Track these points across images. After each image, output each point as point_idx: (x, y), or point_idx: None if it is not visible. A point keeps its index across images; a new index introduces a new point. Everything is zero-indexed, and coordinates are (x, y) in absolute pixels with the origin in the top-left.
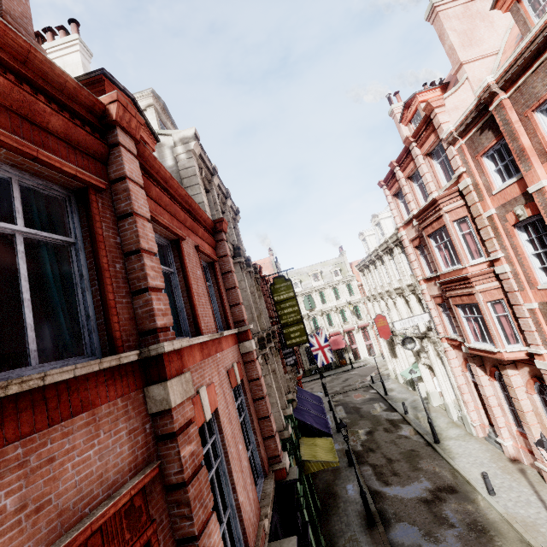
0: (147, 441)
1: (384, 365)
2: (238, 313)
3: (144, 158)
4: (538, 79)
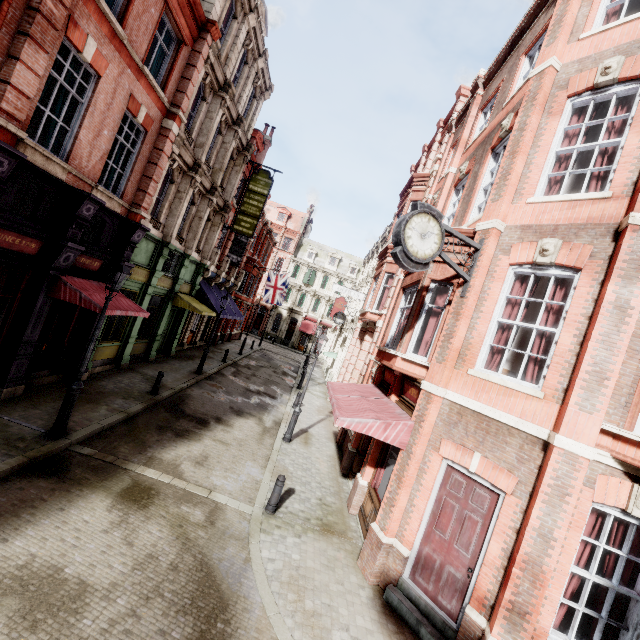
0: None
1: None
2: (180, 99)
3: None
4: (495, 82)
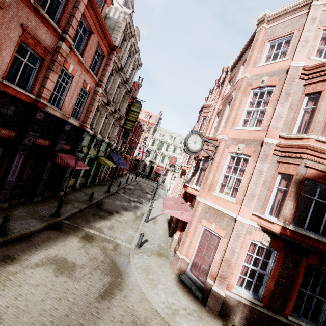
0: (53, 48)
1: None
2: (102, 78)
3: (93, 1)
4: (234, 71)
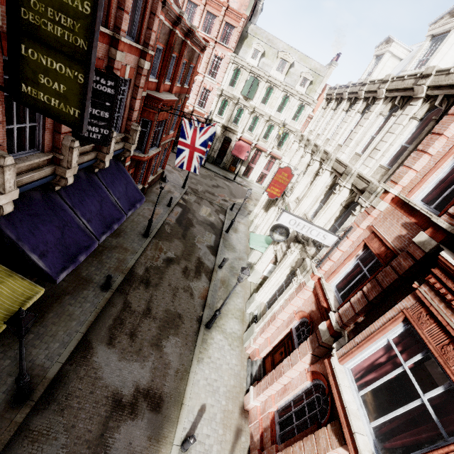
0: None
1: (257, 200)
2: None
3: None
4: None
